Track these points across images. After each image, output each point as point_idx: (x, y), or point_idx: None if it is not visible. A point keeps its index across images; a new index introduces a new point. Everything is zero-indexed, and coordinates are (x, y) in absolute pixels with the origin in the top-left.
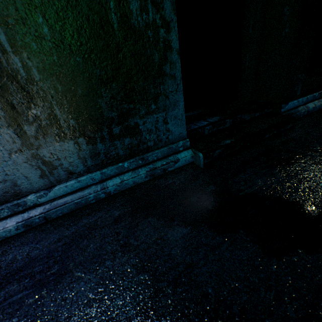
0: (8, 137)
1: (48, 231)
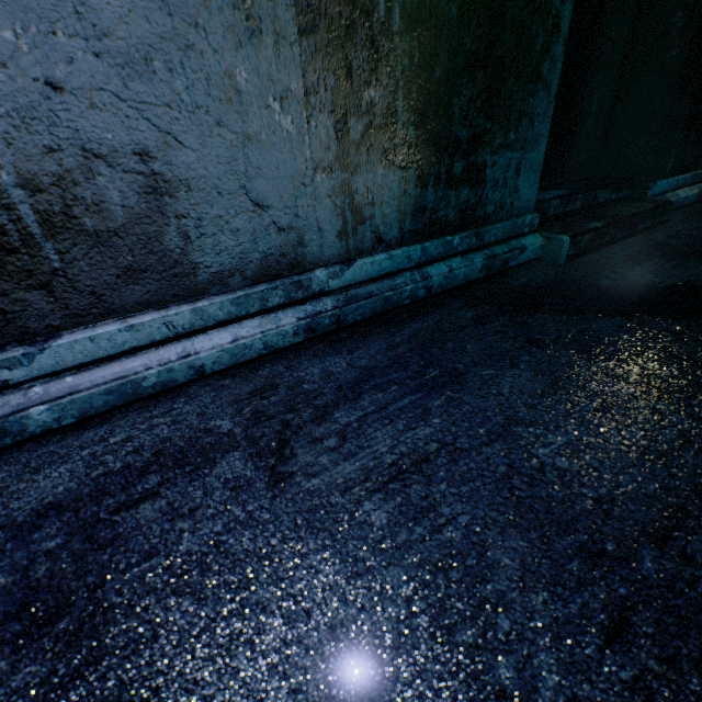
0: (323, 135)
1: (351, 340)
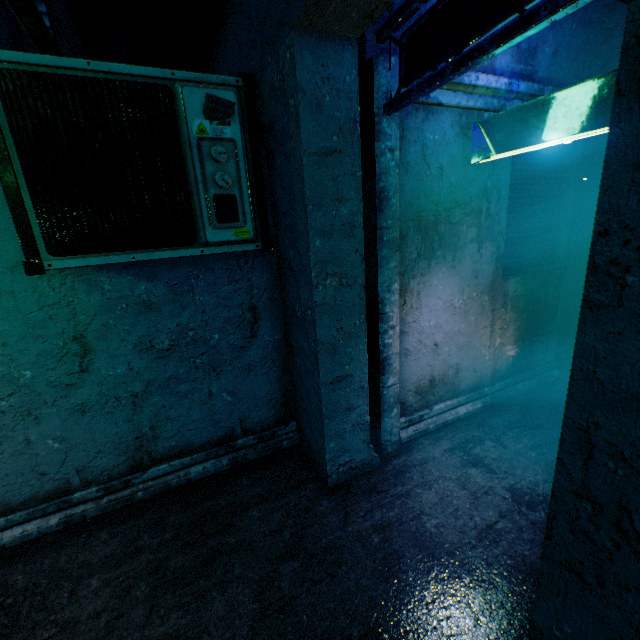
0: (491, 352)
1: (497, 411)
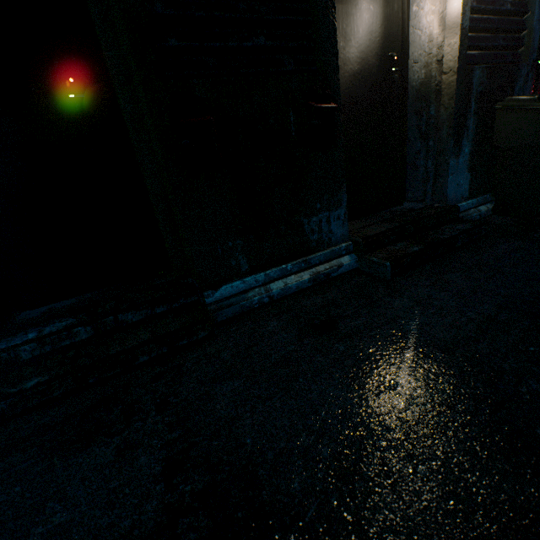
0: None
1: None
